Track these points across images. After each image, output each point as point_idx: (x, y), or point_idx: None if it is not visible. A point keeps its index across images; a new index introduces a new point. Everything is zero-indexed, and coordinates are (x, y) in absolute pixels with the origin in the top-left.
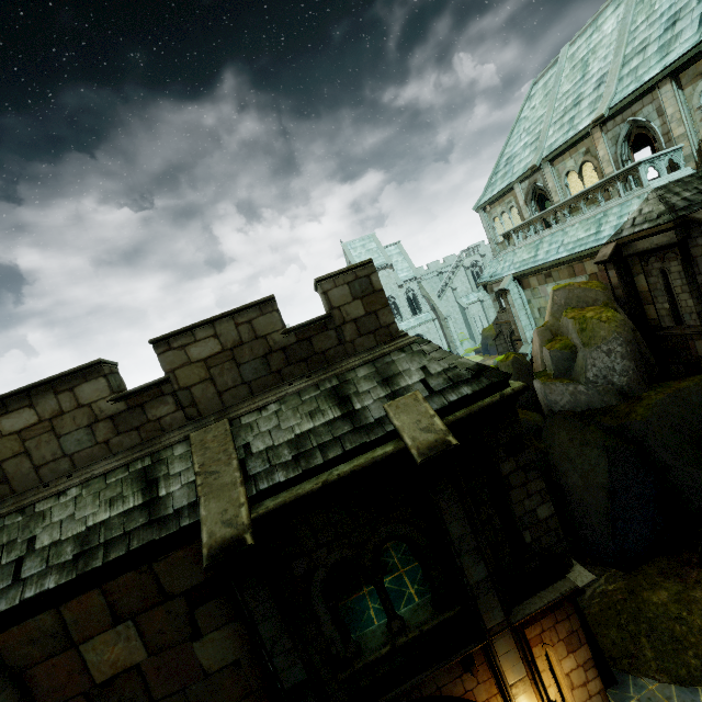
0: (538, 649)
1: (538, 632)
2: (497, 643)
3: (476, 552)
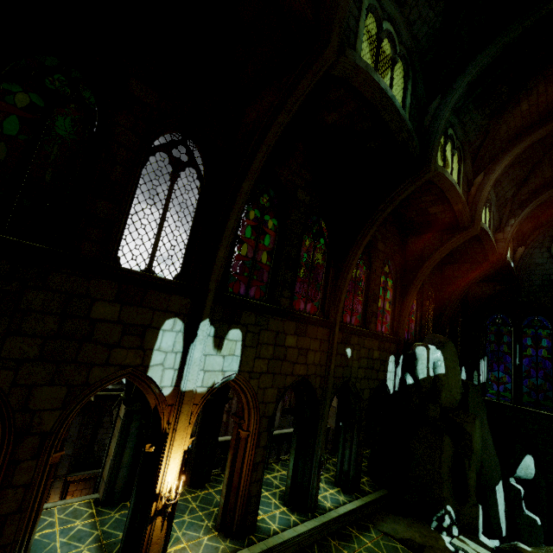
0: (69, 497)
1: (74, 489)
2: (56, 482)
3: (74, 443)
